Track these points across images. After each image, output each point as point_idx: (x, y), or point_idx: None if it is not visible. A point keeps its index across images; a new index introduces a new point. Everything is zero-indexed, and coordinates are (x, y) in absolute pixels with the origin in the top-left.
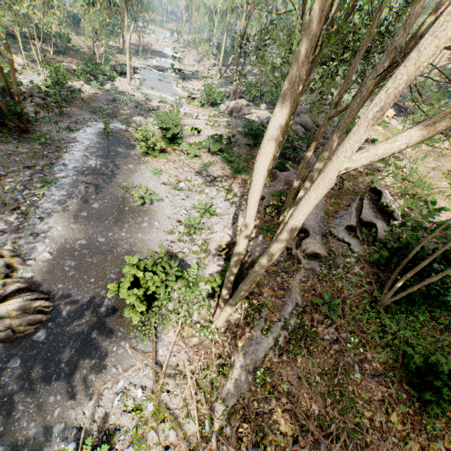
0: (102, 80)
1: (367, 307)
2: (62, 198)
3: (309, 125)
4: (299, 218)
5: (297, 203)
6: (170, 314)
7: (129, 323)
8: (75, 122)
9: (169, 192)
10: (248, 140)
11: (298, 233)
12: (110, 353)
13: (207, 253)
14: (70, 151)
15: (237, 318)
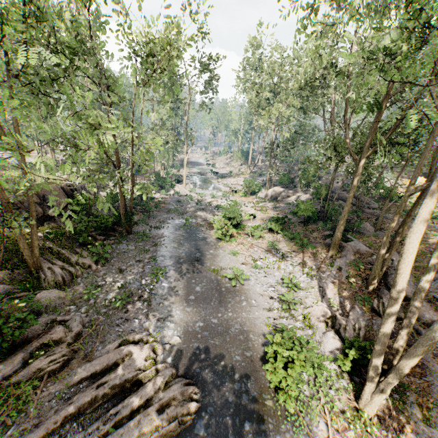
0: (168, 188)
1: None
2: (170, 284)
3: None
4: None
5: (430, 269)
6: (311, 400)
7: (274, 412)
8: (158, 221)
9: (251, 271)
10: (298, 218)
11: None
12: None
13: (313, 328)
14: (163, 244)
15: (384, 405)
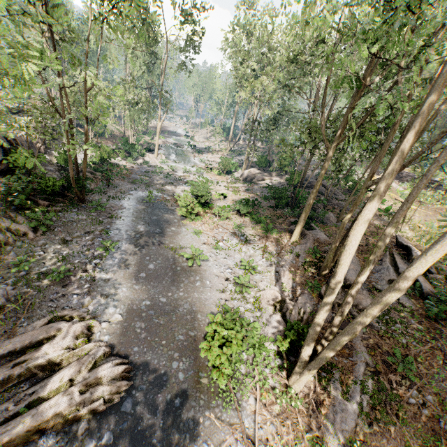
0: (136, 156)
1: (442, 365)
2: (121, 260)
3: (320, 189)
4: (411, 276)
5: (370, 261)
6: (246, 378)
7: (208, 390)
8: (119, 191)
9: (211, 252)
10: (268, 203)
11: (343, 288)
12: (197, 425)
13: (262, 311)
14: (120, 216)
15: (311, 382)
